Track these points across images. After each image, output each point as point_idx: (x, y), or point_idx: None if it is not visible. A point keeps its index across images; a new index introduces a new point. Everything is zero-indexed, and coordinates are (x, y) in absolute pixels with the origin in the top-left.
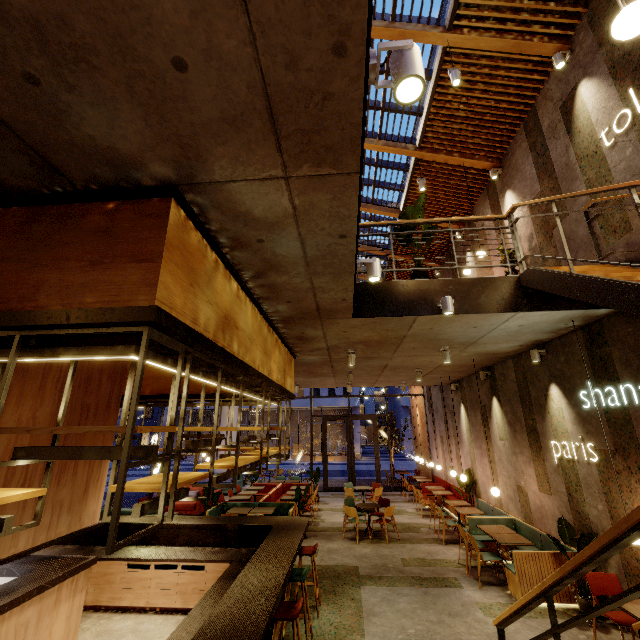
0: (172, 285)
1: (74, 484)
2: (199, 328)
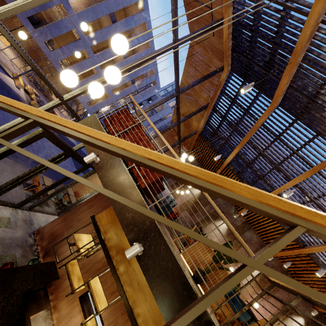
0: (104, 217)
1: (124, 324)
2: (106, 236)
